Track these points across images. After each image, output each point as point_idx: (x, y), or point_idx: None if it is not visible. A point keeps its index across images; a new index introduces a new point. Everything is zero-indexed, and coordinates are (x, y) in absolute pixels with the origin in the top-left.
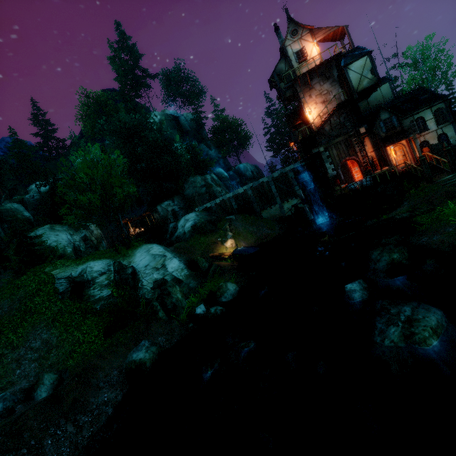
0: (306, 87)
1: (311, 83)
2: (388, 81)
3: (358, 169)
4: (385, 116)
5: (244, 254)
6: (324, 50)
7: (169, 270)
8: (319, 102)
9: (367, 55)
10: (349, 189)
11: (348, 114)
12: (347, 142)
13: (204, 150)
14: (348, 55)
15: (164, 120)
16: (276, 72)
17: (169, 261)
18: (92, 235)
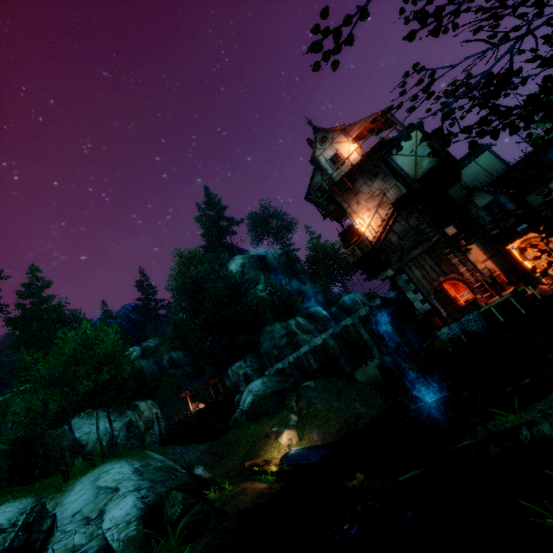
0: (350, 194)
1: (354, 187)
2: (486, 149)
3: (470, 295)
4: (484, 200)
5: (302, 463)
6: (359, 145)
7: (104, 525)
8: (373, 207)
9: (415, 130)
10: (441, 340)
11: (421, 212)
12: (433, 252)
13: (296, 287)
14: (397, 138)
15: (247, 262)
16: (313, 187)
17: (115, 503)
18: (141, 418)
